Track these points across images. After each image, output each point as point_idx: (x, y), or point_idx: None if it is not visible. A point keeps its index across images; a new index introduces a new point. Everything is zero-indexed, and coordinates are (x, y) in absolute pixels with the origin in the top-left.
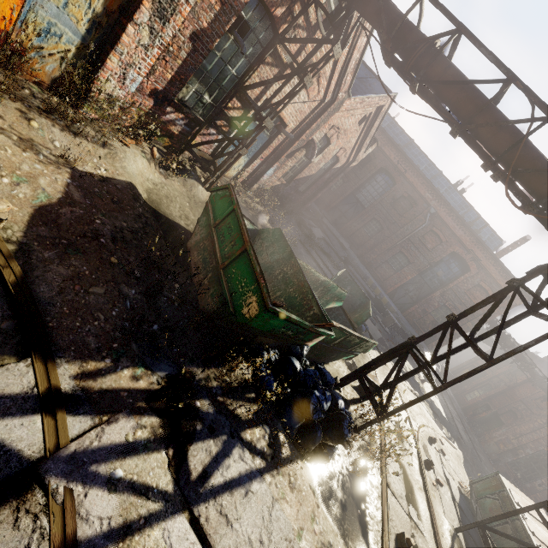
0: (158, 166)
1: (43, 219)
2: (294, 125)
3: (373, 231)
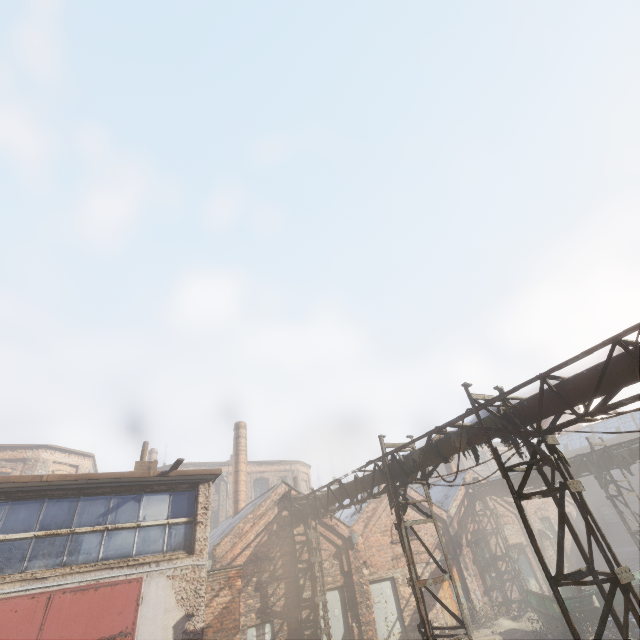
0: (512, 620)
1: None
2: (523, 538)
3: None
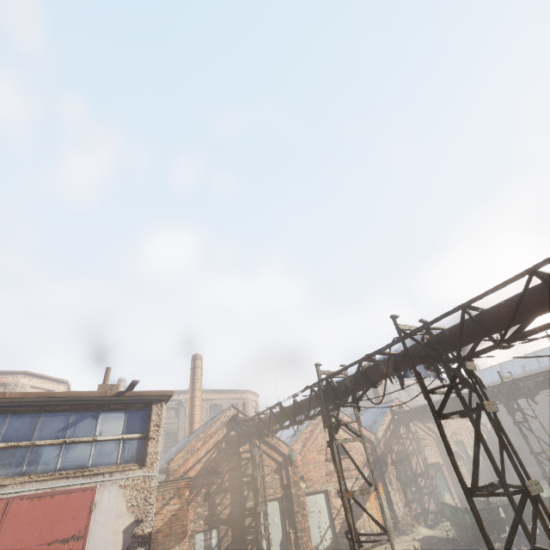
0: (429, 529)
1: (422, 548)
2: (440, 458)
3: None
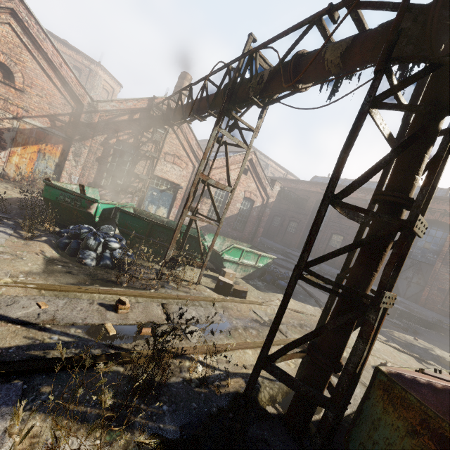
0: None
1: (4, 199)
2: (185, 184)
3: (338, 243)
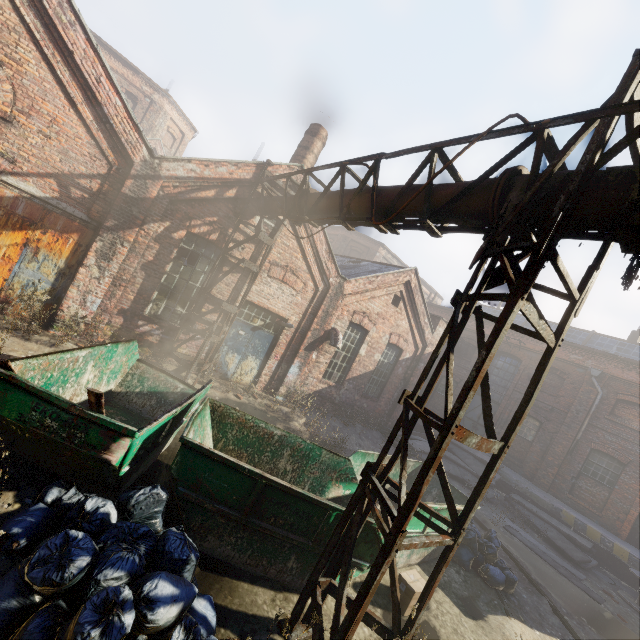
0: None
1: None
2: (297, 318)
3: (530, 431)
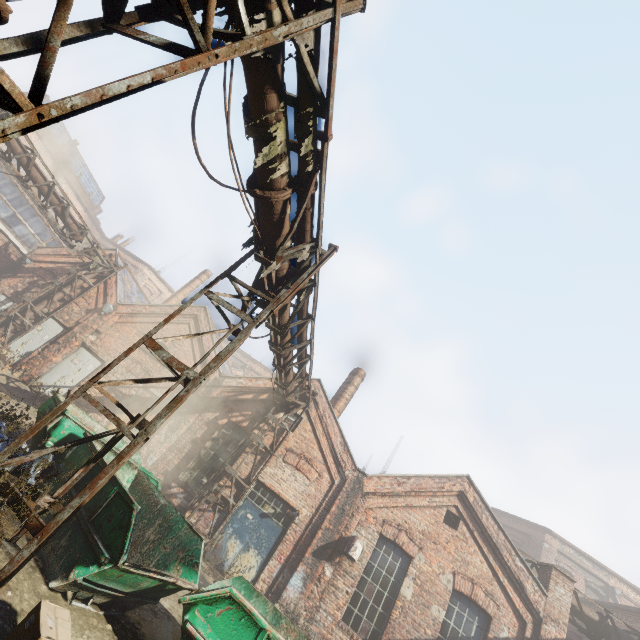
0: None
1: None
2: (309, 512)
3: None
